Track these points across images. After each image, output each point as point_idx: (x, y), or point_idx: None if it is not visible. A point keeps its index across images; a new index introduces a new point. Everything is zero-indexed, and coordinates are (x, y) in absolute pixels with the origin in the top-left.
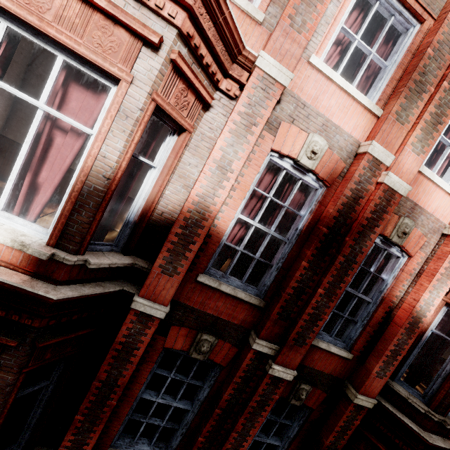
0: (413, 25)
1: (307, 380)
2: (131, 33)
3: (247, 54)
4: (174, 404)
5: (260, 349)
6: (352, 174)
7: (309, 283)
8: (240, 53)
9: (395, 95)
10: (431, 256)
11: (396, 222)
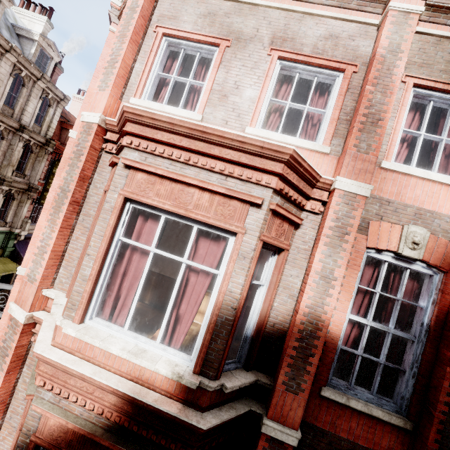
0: None
1: None
2: (241, 201)
3: (324, 180)
4: None
5: None
6: None
7: None
8: (317, 181)
9: None
10: None
11: None
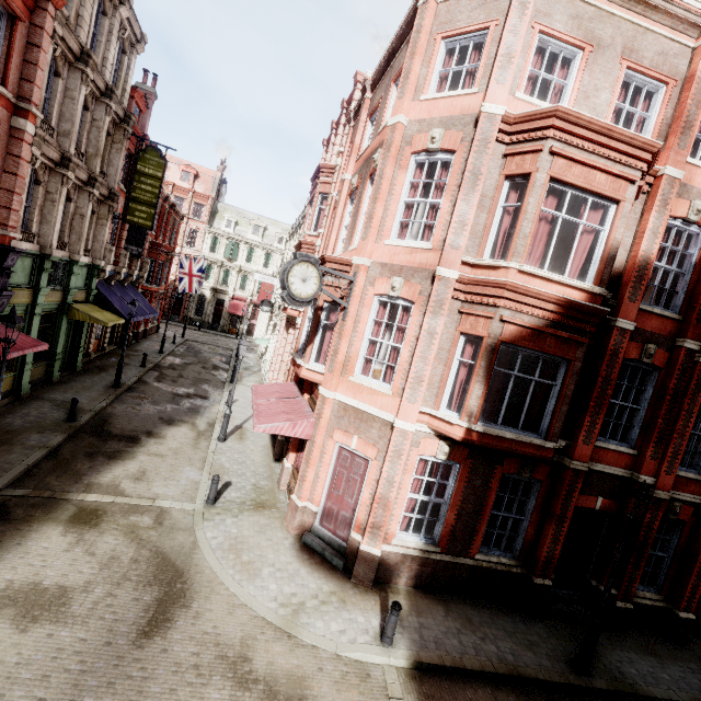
0: None
1: None
2: (624, 180)
3: (654, 169)
4: (630, 405)
5: (689, 347)
6: None
7: None
8: (651, 169)
9: None
10: None
11: None
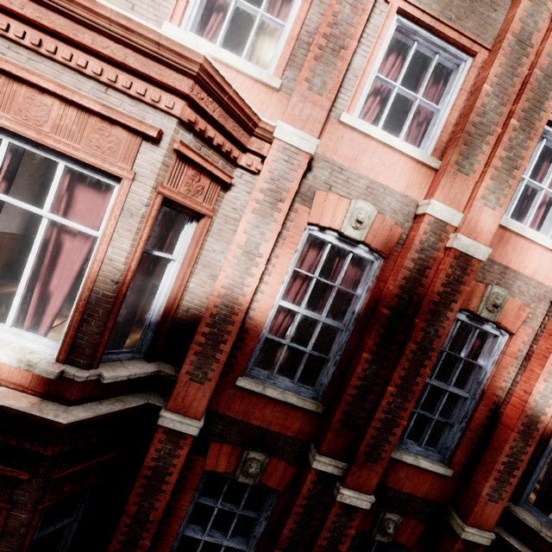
0: (463, 60)
1: (394, 507)
2: (129, 130)
3: (264, 125)
4: (225, 543)
5: (323, 469)
6: (412, 241)
7: (376, 379)
8: (256, 125)
9: (453, 142)
10: (540, 331)
11: (483, 292)
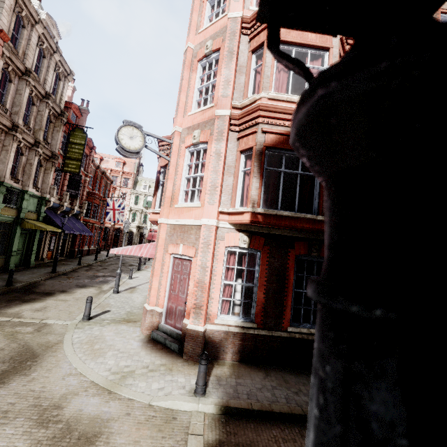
0: None
1: None
2: (328, 35)
3: None
4: None
5: None
6: None
7: None
8: None
9: None
10: None
11: None
